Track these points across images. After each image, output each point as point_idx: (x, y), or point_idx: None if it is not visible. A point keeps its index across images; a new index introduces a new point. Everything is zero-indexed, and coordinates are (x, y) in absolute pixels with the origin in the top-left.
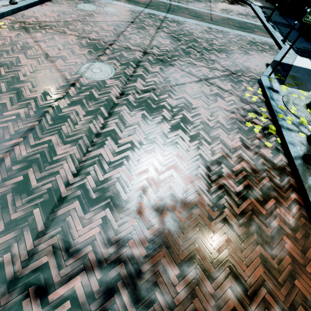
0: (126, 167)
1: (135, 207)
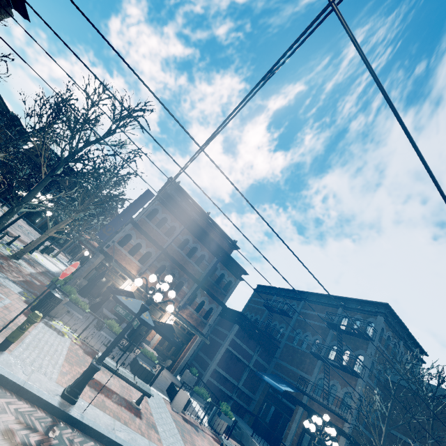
0: None
1: None
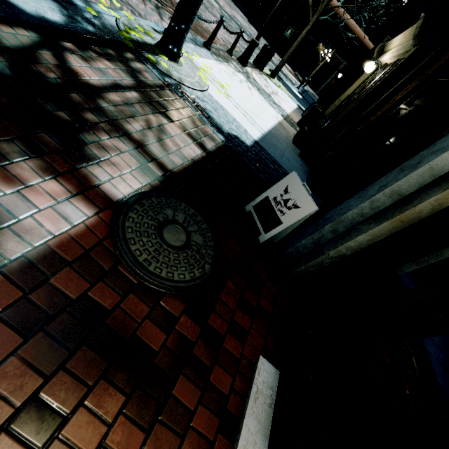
0: None
1: None
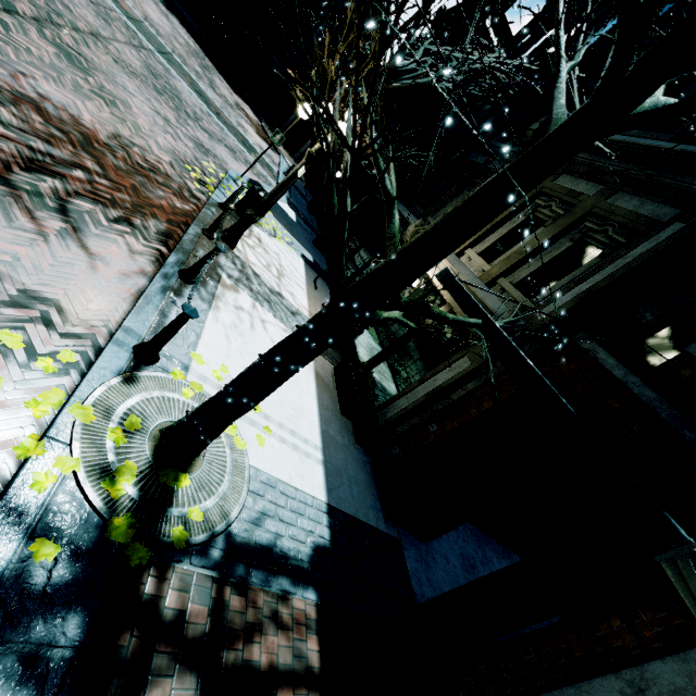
0: (12, 50)
1: (11, 70)
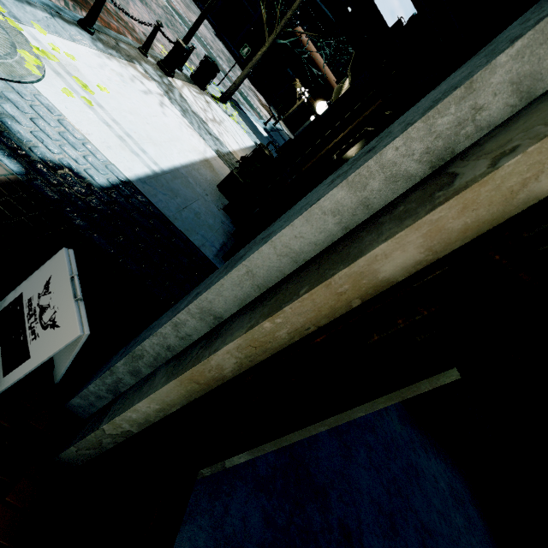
0: None
1: None
